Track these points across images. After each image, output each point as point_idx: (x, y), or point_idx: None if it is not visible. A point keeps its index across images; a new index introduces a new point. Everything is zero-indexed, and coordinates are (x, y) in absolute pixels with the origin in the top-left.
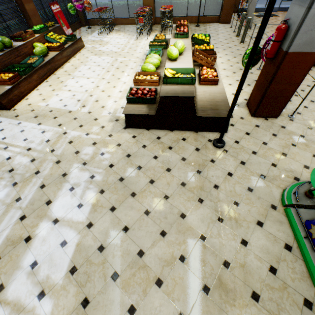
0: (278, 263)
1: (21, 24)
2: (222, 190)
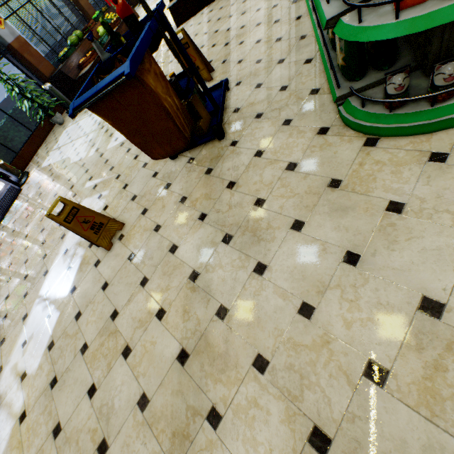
0: (280, 1)
1: (84, 23)
2: (248, 0)
